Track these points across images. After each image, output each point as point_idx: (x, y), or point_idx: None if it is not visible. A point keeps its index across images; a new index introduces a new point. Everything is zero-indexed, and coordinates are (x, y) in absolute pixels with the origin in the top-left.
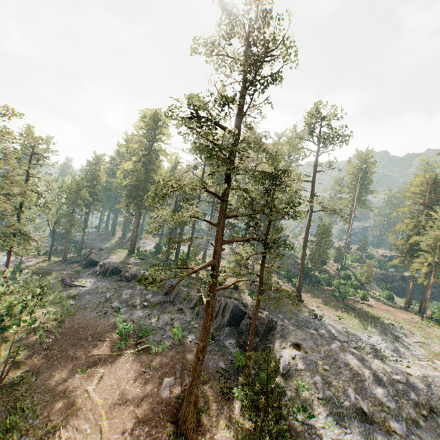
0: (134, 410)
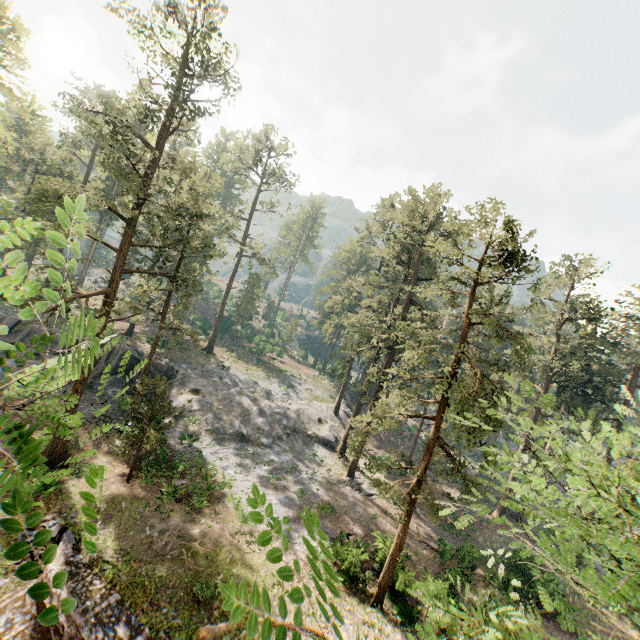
0: None
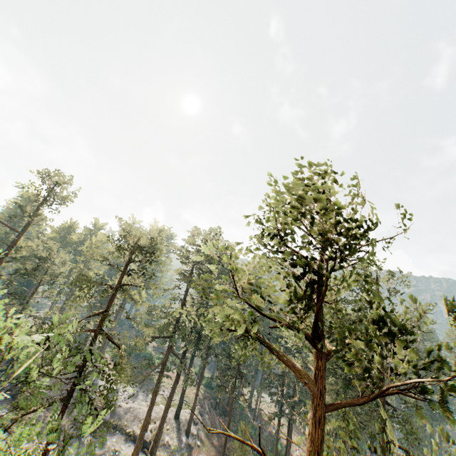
0: None
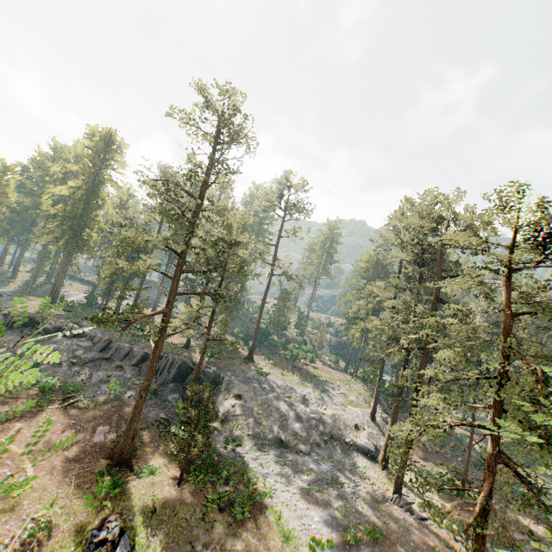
0: (64, 454)
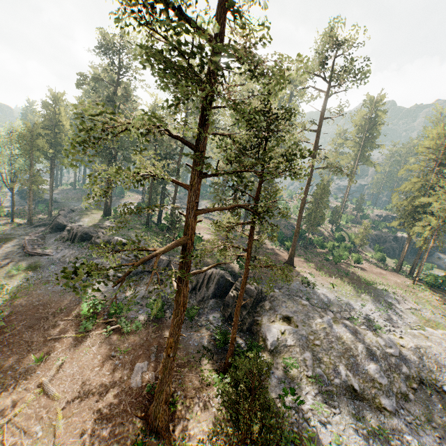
0: (97, 405)
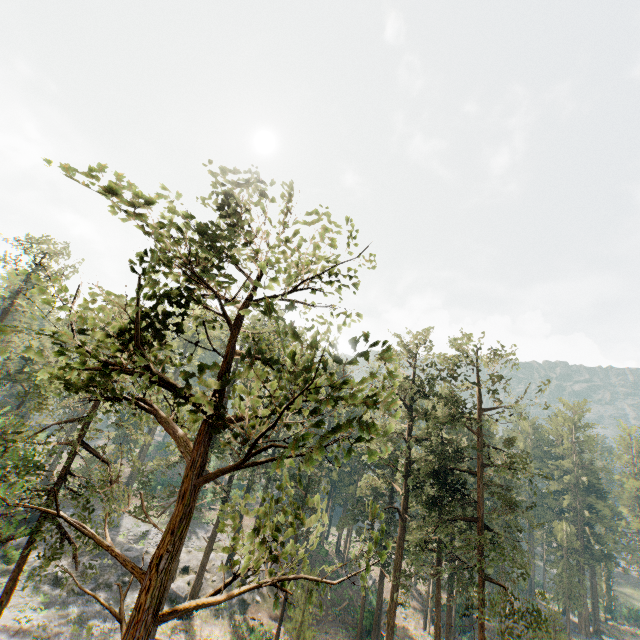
0: None
